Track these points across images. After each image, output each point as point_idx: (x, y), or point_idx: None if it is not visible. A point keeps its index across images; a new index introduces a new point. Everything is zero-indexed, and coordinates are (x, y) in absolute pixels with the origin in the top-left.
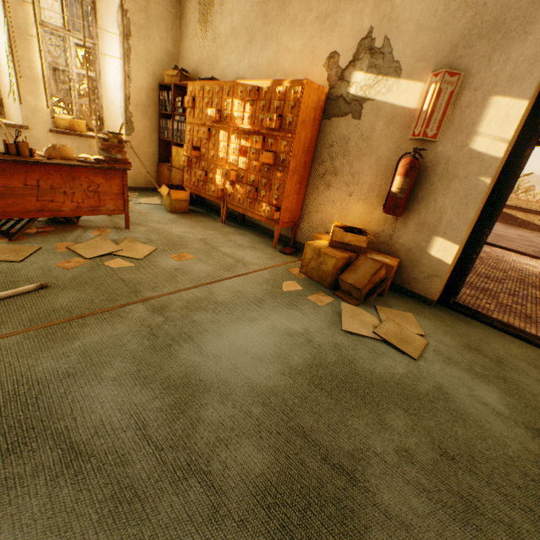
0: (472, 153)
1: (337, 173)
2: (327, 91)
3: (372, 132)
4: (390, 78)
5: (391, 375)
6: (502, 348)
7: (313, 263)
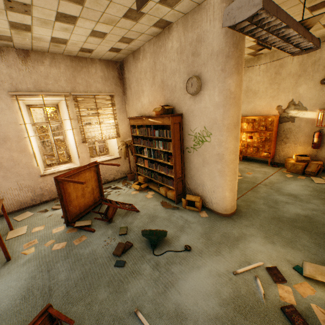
0: None
1: (288, 138)
2: (278, 115)
3: (300, 126)
4: (303, 111)
5: None
6: None
7: (292, 168)
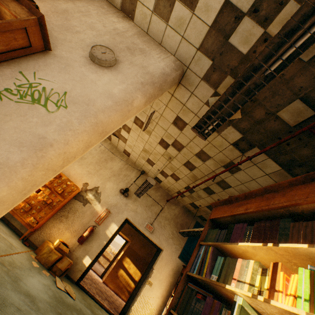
0: (105, 233)
1: (68, 218)
2: (80, 191)
3: (86, 212)
4: (97, 201)
5: (71, 303)
6: (90, 301)
7: (46, 255)
